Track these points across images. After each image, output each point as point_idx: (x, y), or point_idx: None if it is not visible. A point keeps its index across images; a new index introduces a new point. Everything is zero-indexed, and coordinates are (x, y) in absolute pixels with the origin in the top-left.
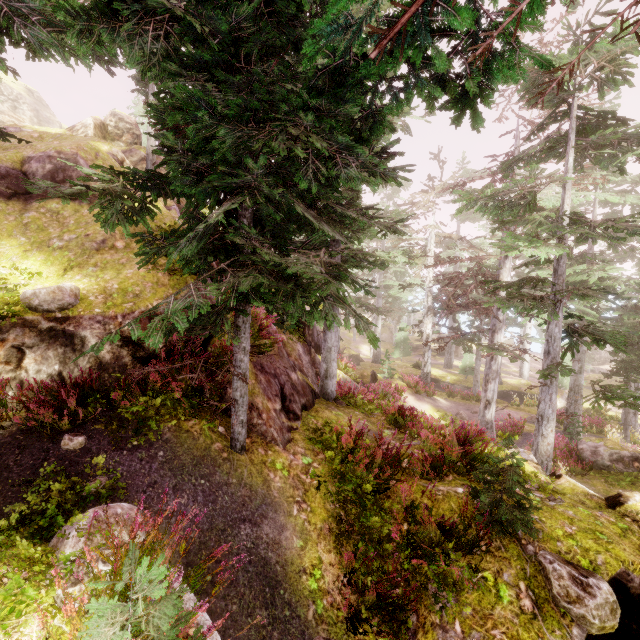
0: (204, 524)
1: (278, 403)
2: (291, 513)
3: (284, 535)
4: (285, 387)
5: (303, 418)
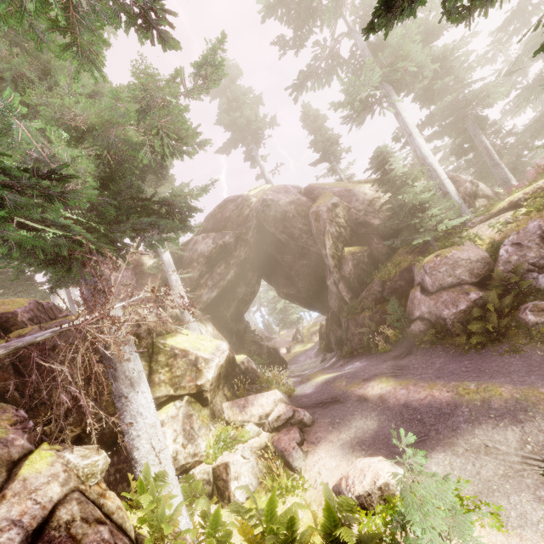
0: None
1: None
2: None
3: None
4: None
5: None
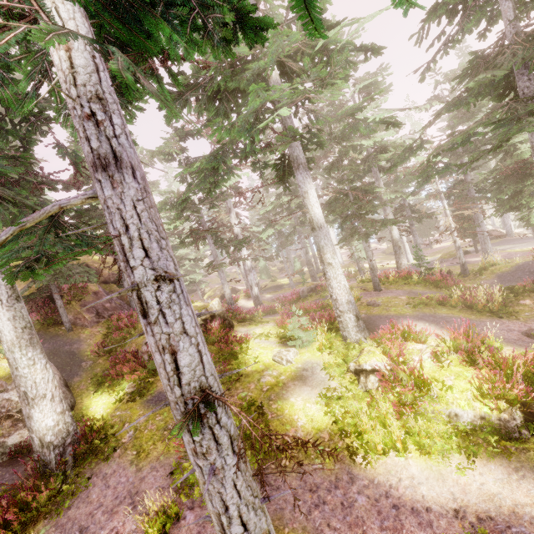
0: (52, 348)
1: (92, 315)
2: (87, 341)
3: (82, 346)
4: (99, 309)
5: (108, 318)
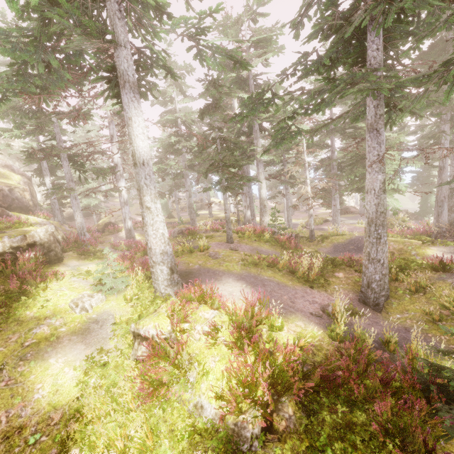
0: None
1: None
2: None
3: None
4: None
5: None
